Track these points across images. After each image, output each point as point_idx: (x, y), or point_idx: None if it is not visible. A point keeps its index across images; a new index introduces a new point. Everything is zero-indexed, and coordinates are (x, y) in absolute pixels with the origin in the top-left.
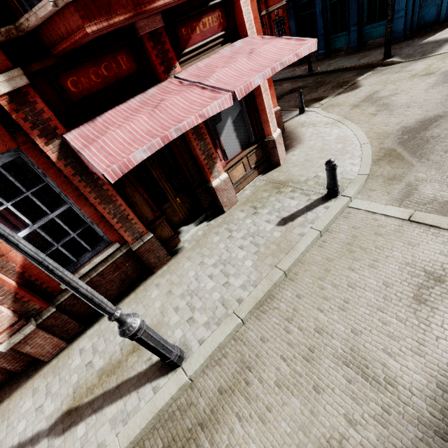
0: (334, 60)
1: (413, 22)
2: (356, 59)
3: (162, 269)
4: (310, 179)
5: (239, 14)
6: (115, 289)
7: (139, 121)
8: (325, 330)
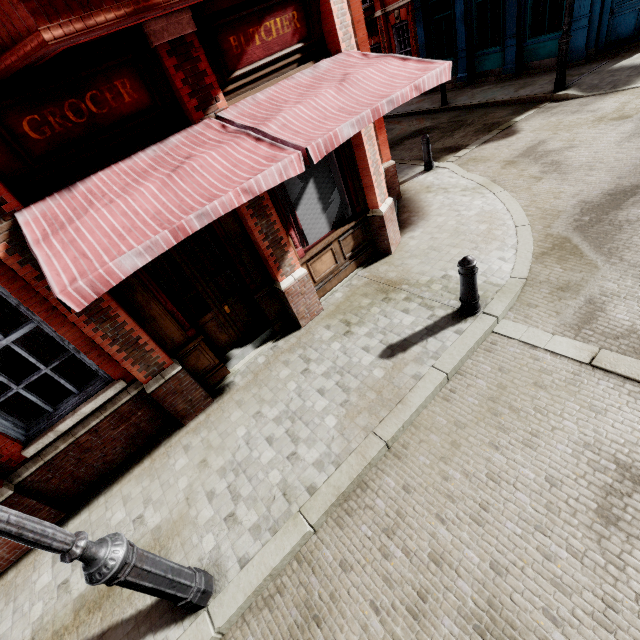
0: (481, 89)
1: (600, 35)
2: (513, 88)
3: (197, 419)
4: (435, 281)
5: (328, 15)
6: (120, 452)
7: (143, 194)
8: (446, 558)
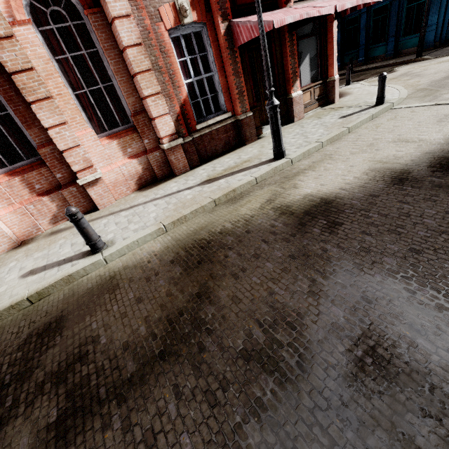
0: (372, 64)
1: (442, 35)
2: (392, 61)
3: (251, 143)
4: (361, 103)
5: None
6: (220, 148)
7: (279, 15)
8: (379, 138)
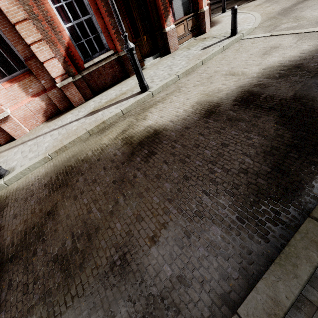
0: None
1: None
2: None
3: (134, 75)
4: (222, 33)
5: None
6: (109, 81)
7: None
8: (218, 71)
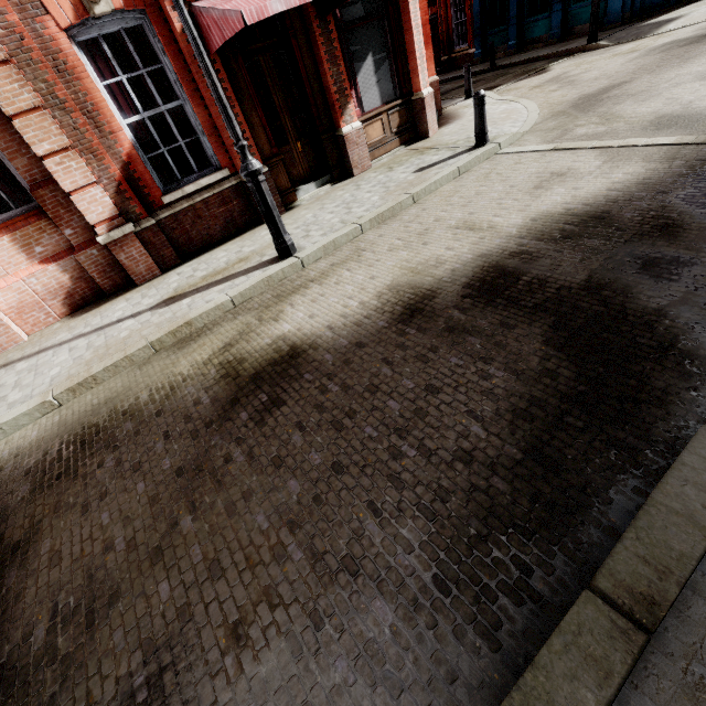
0: (528, 53)
1: None
2: (555, 48)
3: None
4: (460, 140)
5: None
6: (218, 231)
7: None
8: (443, 219)
